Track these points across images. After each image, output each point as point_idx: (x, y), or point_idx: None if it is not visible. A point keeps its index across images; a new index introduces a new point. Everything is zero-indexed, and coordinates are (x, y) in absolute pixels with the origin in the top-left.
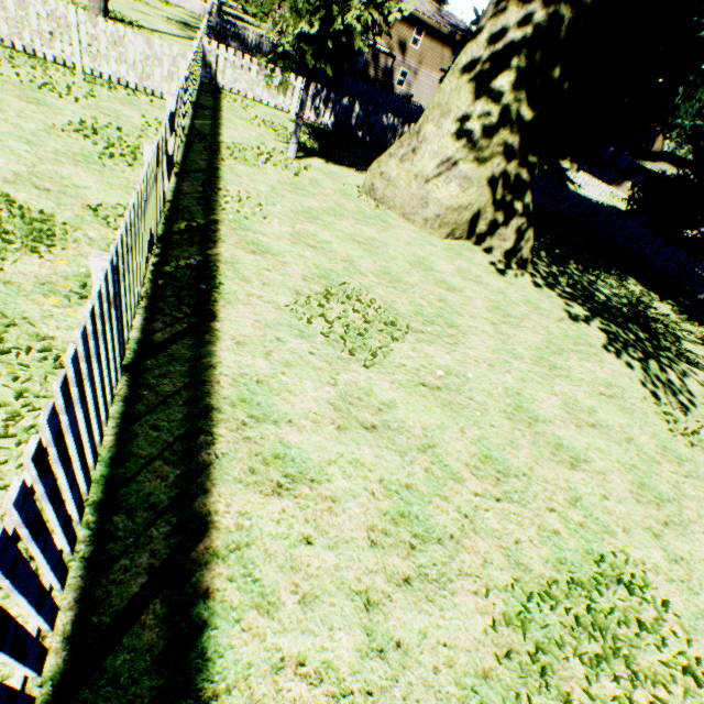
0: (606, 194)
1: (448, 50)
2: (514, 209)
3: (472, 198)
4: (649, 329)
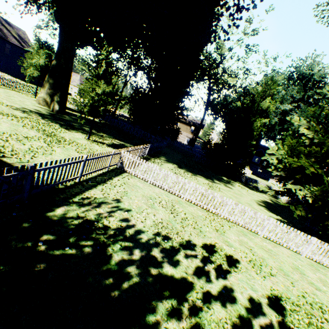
0: (249, 173)
1: (188, 126)
2: (53, 100)
3: (43, 96)
4: (73, 127)
